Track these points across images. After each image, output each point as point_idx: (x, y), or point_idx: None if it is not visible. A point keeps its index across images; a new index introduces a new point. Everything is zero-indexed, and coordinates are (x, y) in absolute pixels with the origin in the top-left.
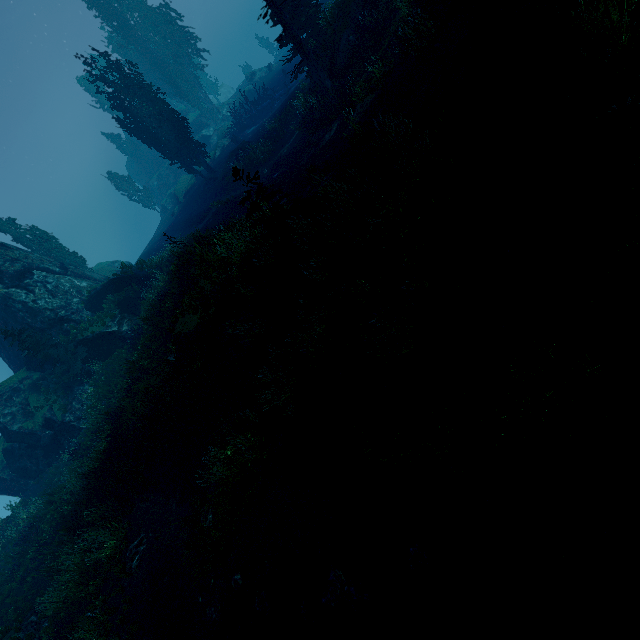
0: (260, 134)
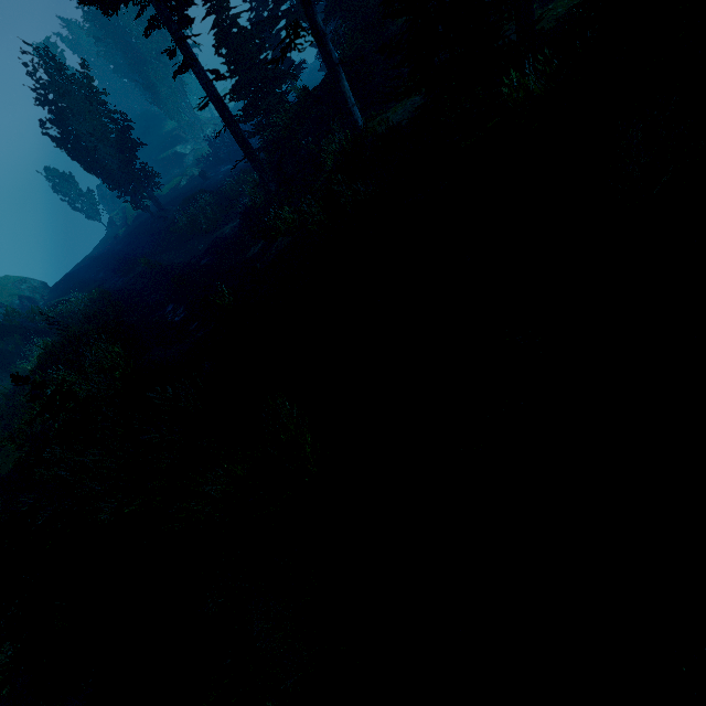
0: (224, 185)
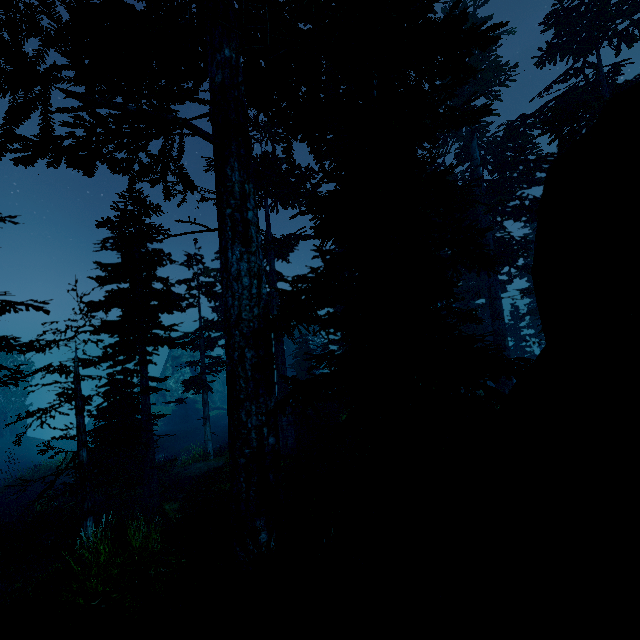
0: None
